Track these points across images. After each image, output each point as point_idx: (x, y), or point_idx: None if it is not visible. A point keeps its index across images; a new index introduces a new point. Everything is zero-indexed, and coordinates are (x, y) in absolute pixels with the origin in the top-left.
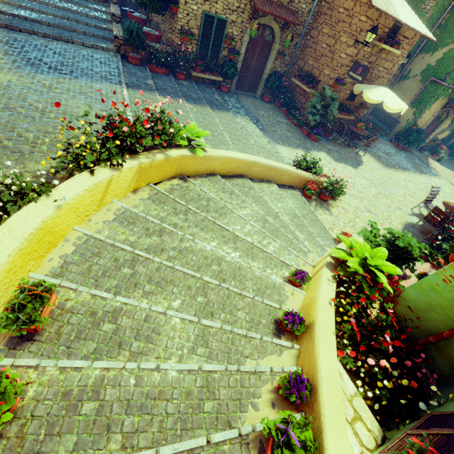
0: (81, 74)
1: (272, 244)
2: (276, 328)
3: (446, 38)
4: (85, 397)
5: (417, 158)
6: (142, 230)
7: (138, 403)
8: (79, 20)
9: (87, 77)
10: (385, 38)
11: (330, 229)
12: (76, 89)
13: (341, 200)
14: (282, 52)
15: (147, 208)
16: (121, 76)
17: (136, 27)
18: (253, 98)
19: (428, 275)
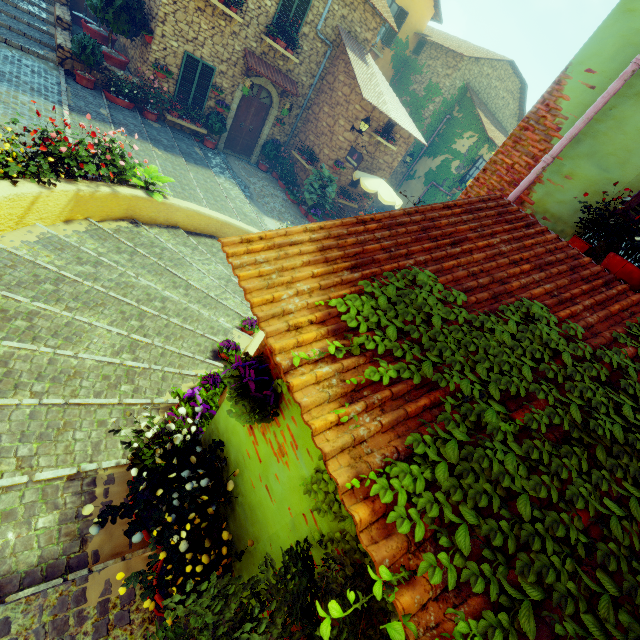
0: (1, 78)
1: (231, 299)
2: (213, 356)
3: (443, 147)
4: None
5: None
6: (73, 258)
7: (51, 375)
8: (2, 9)
9: (10, 84)
10: (381, 132)
11: None
12: None
13: None
14: (281, 120)
15: (82, 240)
16: (63, 96)
17: (92, 43)
18: (246, 163)
19: None
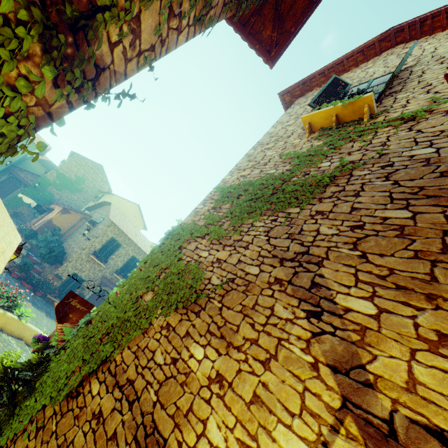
0: None
1: None
2: None
3: None
4: None
5: None
6: None
7: None
8: None
9: None
10: None
11: None
12: None
13: None
14: None
15: None
16: (2, 278)
17: (31, 263)
18: None
19: None
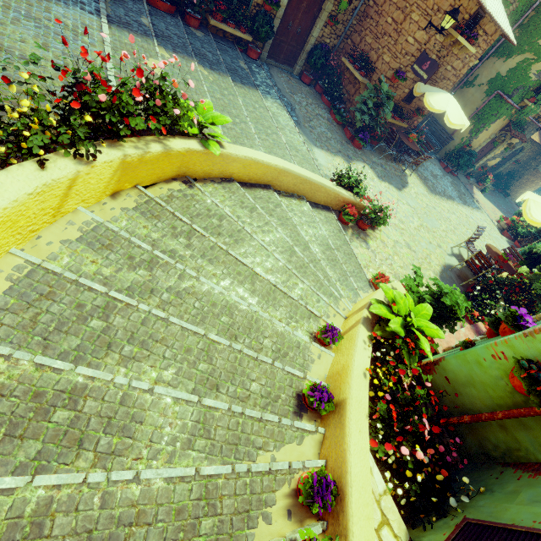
0: None
1: (298, 286)
2: (297, 405)
3: (524, 43)
4: (18, 535)
5: (463, 185)
6: (124, 258)
7: (105, 534)
8: None
9: None
10: (463, 28)
11: (366, 267)
12: (22, 8)
13: (381, 230)
14: (335, 17)
15: (132, 223)
16: (100, 2)
17: None
18: (289, 76)
19: (475, 347)
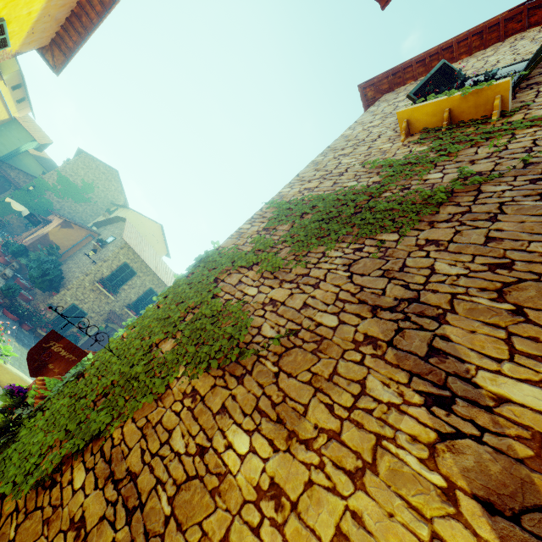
0: None
1: None
2: None
3: None
4: None
5: None
6: None
7: None
8: None
9: None
10: None
11: None
12: None
13: None
14: None
15: None
16: None
17: (17, 288)
18: None
19: None
